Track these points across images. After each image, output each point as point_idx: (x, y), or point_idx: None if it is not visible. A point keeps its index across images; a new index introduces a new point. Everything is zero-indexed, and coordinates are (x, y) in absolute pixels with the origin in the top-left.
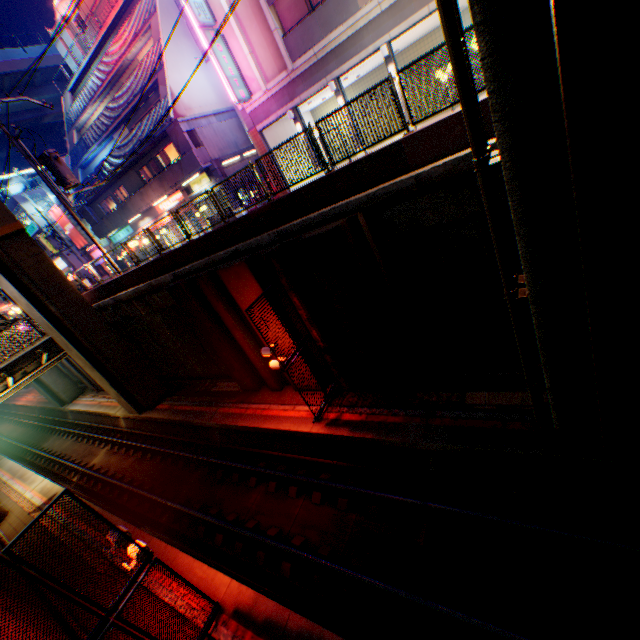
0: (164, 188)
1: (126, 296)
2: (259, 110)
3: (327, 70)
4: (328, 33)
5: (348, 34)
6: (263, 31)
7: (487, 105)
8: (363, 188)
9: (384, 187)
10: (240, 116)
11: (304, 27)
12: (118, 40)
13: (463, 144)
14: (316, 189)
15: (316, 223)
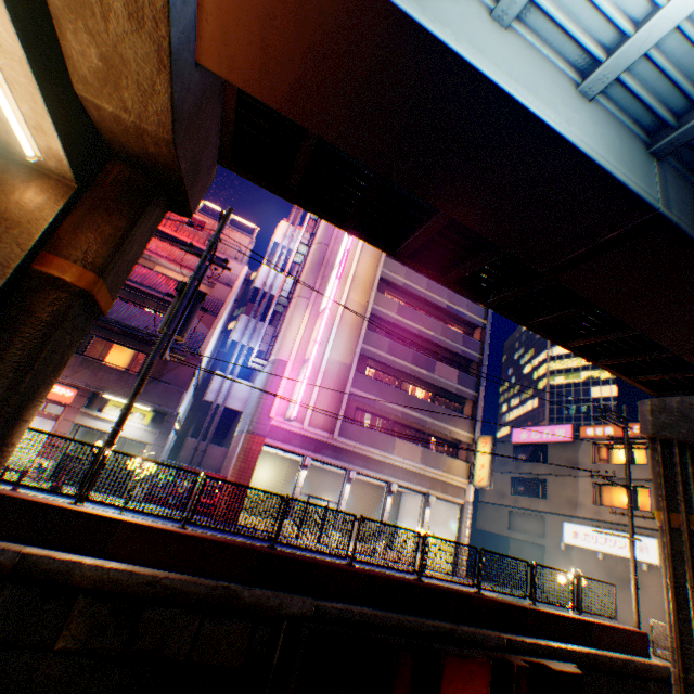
0: (74, 371)
1: (96, 572)
2: (283, 430)
3: (354, 460)
4: (371, 445)
5: (380, 457)
6: (332, 399)
7: (625, 631)
8: (566, 638)
9: (591, 650)
10: (261, 416)
11: (360, 427)
12: (160, 242)
13: (616, 646)
14: (538, 615)
15: (542, 650)
